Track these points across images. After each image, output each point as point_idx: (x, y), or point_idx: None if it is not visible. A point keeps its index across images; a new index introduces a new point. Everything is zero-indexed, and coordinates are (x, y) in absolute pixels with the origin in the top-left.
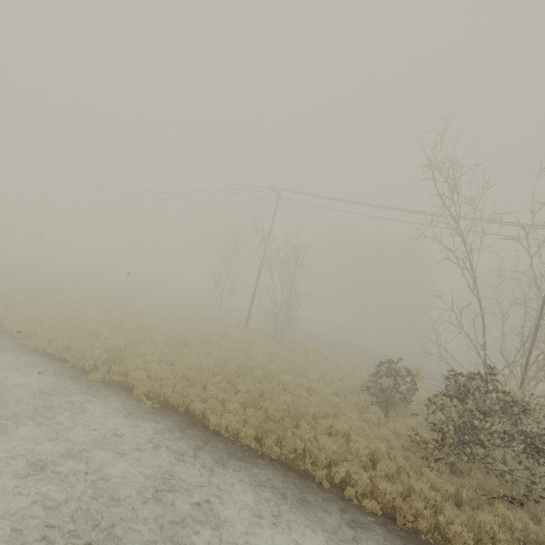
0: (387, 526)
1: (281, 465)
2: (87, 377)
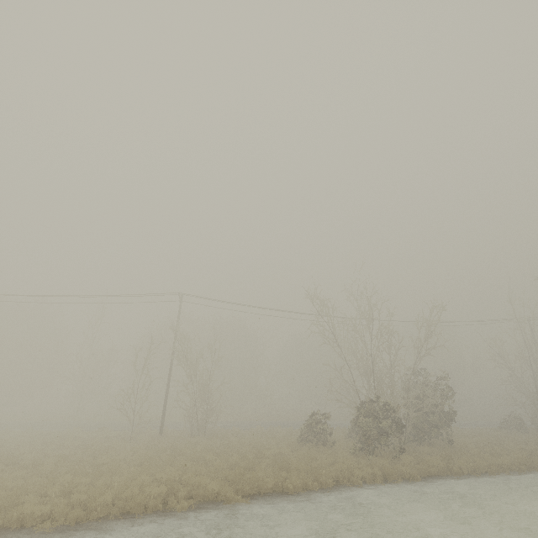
0: (389, 484)
1: (337, 488)
2: (172, 513)
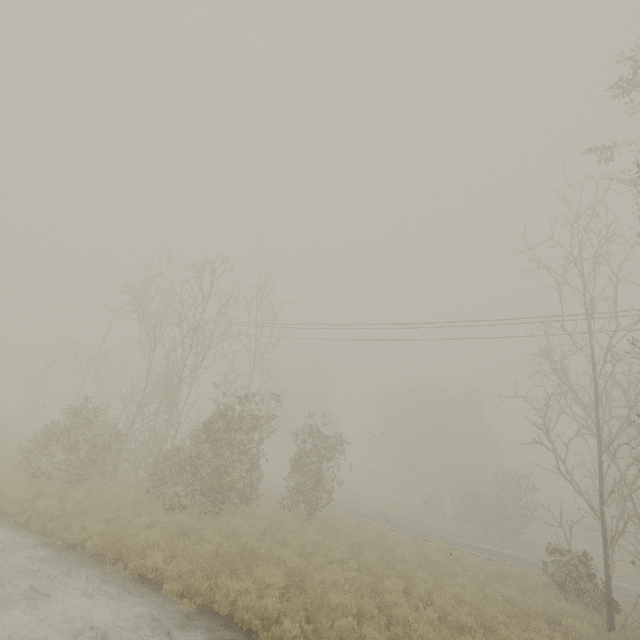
0: None
1: None
2: None
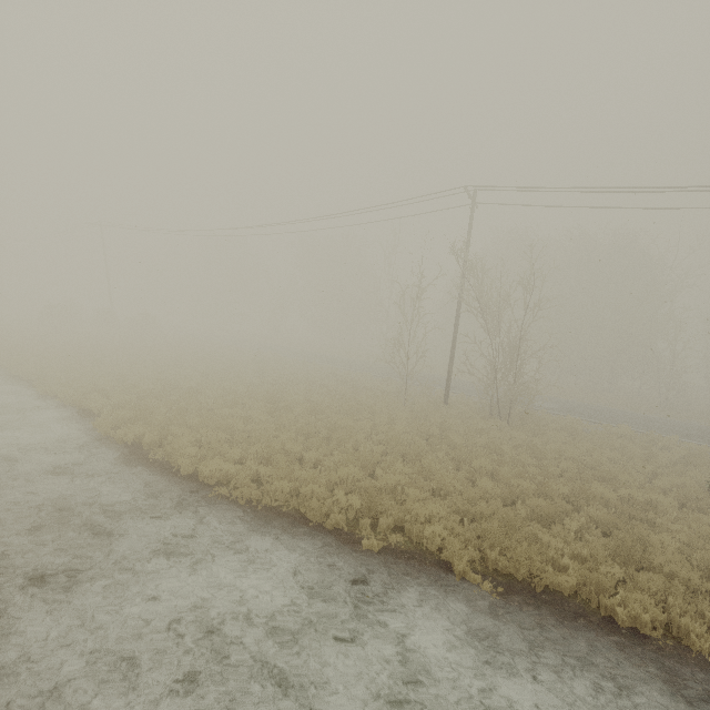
0: None
1: None
2: (355, 545)
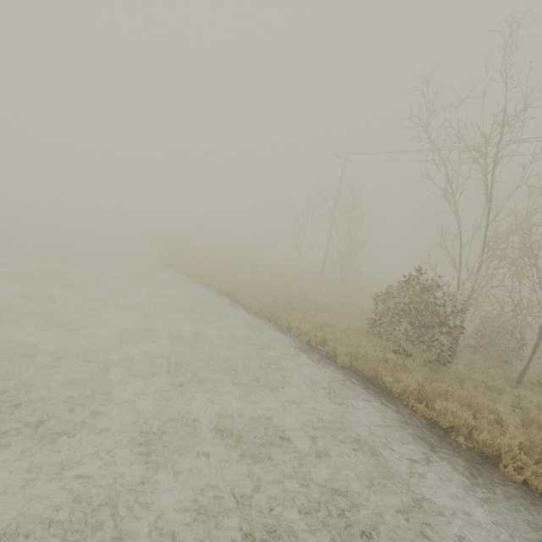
0: (305, 345)
1: (267, 320)
2: (196, 282)
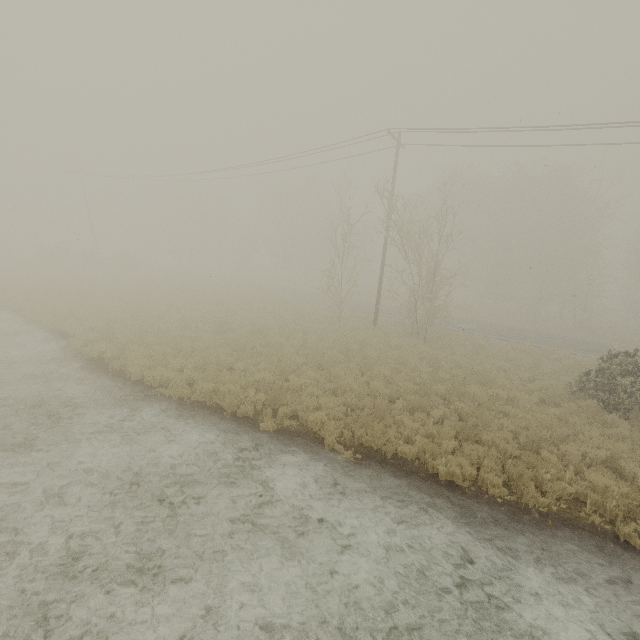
0: None
1: (559, 521)
2: (256, 427)
